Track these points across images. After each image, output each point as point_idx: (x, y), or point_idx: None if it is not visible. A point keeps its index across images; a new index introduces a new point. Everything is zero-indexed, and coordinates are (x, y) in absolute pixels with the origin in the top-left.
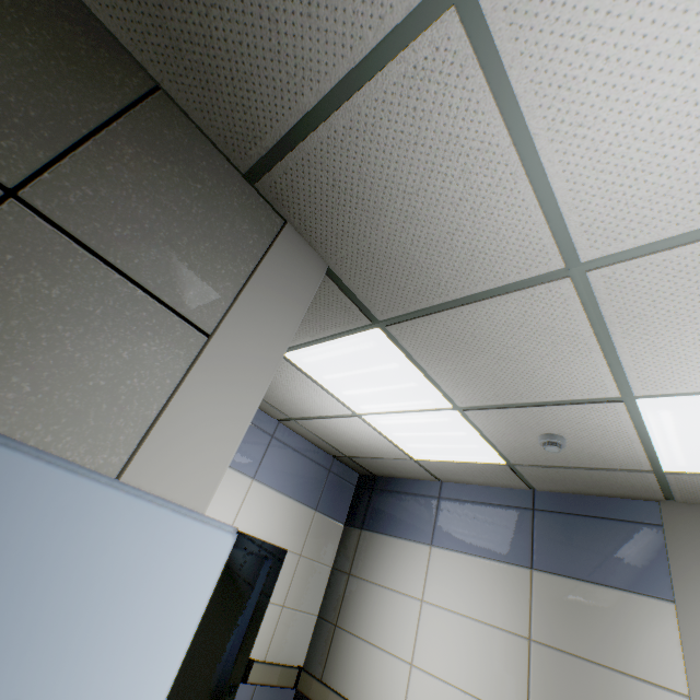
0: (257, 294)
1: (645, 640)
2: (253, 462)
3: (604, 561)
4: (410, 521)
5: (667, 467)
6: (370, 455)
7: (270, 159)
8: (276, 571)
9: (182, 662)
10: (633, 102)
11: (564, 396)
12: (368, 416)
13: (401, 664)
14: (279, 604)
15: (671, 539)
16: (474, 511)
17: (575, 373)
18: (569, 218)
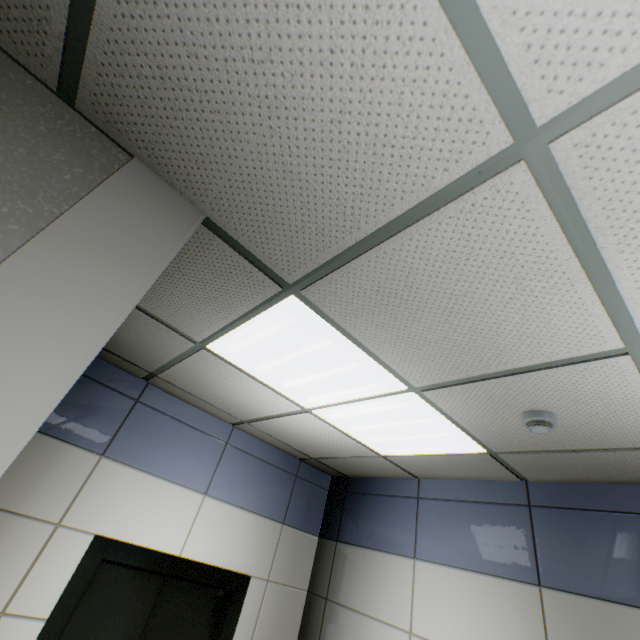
0: (67, 241)
1: None
2: (204, 474)
3: (633, 572)
4: (388, 528)
5: None
6: (335, 455)
7: (76, 56)
8: (237, 604)
9: None
10: None
11: (545, 356)
12: (318, 410)
13: None
14: None
15: None
16: (459, 512)
17: (555, 320)
18: (505, 39)
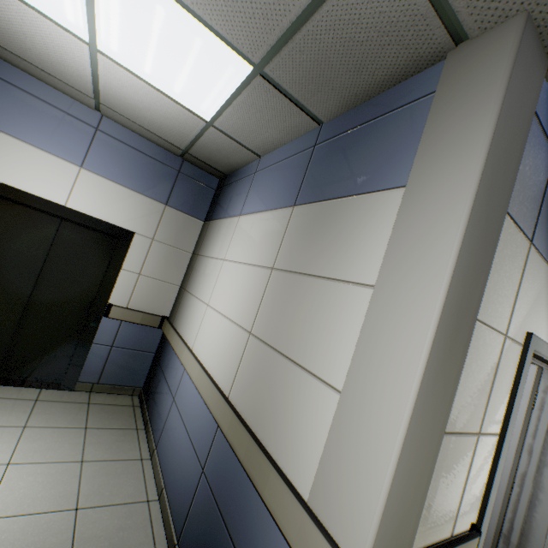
0: None
1: (360, 240)
2: (77, 151)
3: (355, 170)
4: (234, 202)
5: None
6: (188, 138)
7: None
8: (124, 247)
9: (49, 298)
10: None
11: None
12: (97, 42)
13: (204, 306)
14: (135, 272)
15: (438, 102)
16: (273, 172)
17: None
18: None
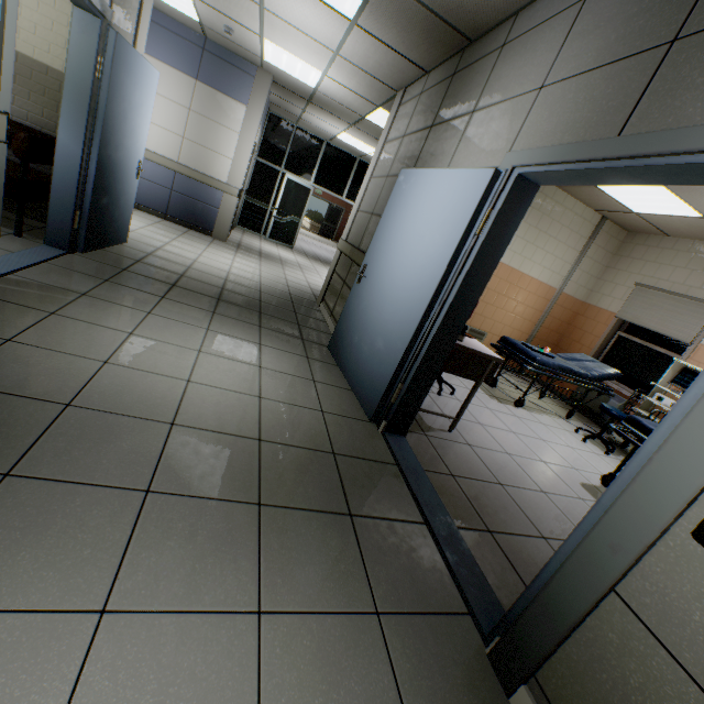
0: None
1: (234, 117)
2: None
3: (229, 86)
4: None
5: (266, 60)
6: None
7: None
8: None
9: None
10: (286, 1)
11: (243, 24)
12: None
13: None
14: None
15: (256, 85)
16: (168, 37)
17: (250, 23)
18: (266, 0)
